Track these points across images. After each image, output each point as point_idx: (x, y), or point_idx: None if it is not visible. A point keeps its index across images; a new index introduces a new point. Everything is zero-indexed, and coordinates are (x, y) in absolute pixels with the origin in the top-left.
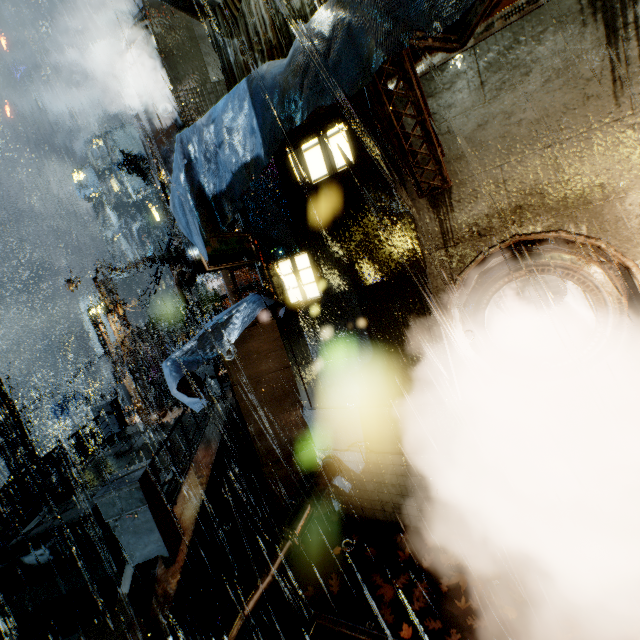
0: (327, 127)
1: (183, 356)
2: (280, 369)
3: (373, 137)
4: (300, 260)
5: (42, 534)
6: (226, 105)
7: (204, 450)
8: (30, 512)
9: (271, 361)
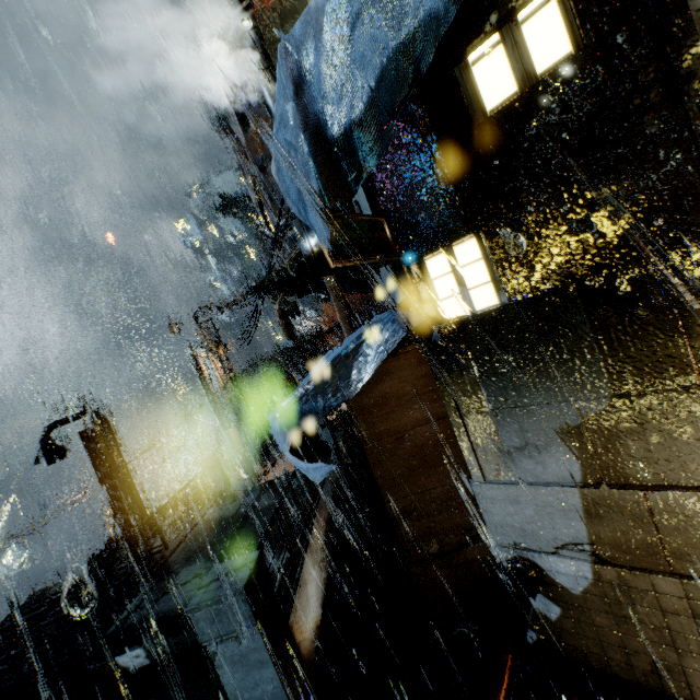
0: (520, 2)
1: (295, 404)
2: (431, 421)
3: None
4: (463, 250)
5: (139, 625)
6: None
7: (321, 523)
8: (131, 588)
9: (417, 409)
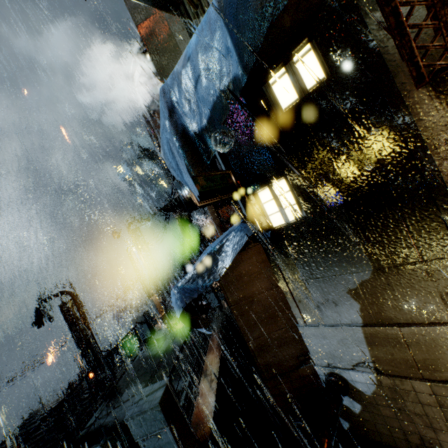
0: (293, 52)
1: (186, 284)
2: (270, 288)
3: (348, 42)
4: (278, 186)
5: (98, 430)
6: (198, 36)
7: (211, 356)
8: (93, 406)
9: (261, 282)
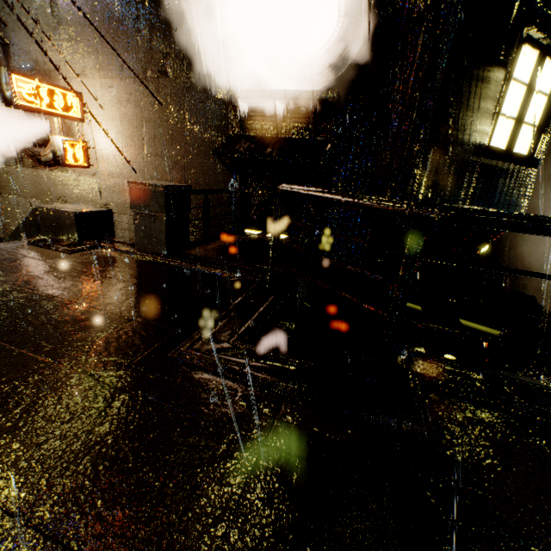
0: None
1: None
2: None
3: None
4: None
5: None
6: None
7: None
8: None
9: None
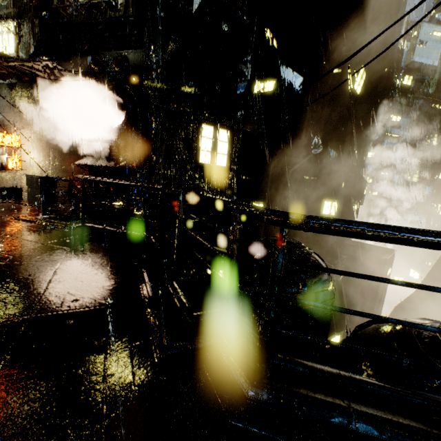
0: None
1: None
2: None
3: None
4: None
5: None
6: None
7: None
8: None
9: None
